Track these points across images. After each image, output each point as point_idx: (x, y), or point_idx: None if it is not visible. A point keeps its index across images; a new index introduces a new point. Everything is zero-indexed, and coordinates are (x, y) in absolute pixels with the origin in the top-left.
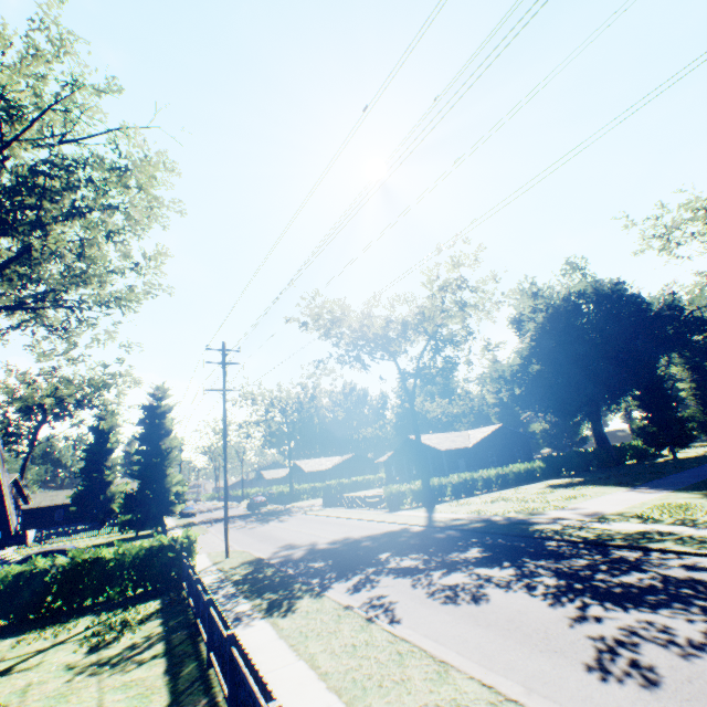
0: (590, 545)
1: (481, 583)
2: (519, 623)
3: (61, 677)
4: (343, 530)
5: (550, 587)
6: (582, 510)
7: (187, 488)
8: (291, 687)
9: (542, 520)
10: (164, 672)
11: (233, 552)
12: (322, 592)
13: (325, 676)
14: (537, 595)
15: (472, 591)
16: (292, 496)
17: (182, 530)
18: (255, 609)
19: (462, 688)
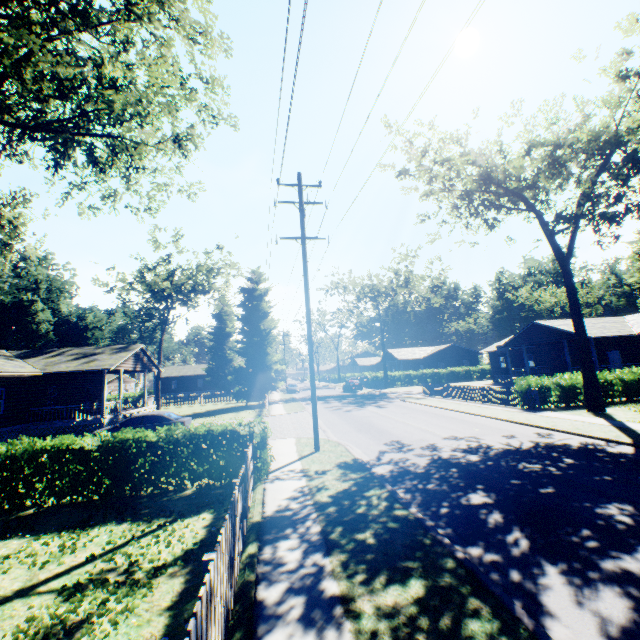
0: None
1: None
2: None
3: None
4: (469, 431)
5: None
6: None
7: (285, 367)
8: None
9: None
10: None
11: (325, 443)
12: None
13: None
14: None
15: None
16: (385, 382)
17: (283, 405)
18: None
19: None
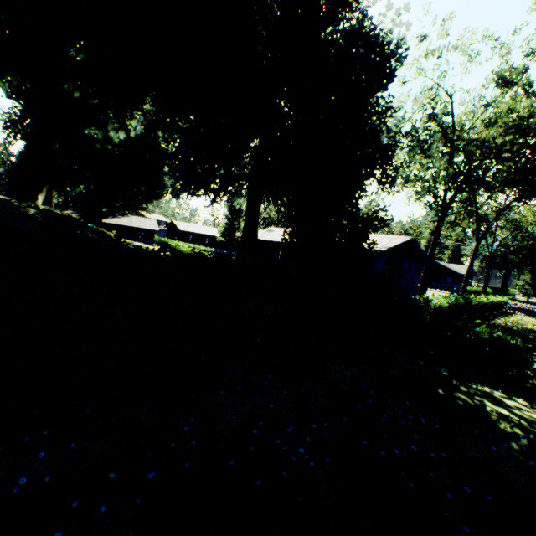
0: None
1: None
2: None
3: None
4: None
5: None
6: None
7: None
8: None
9: None
10: None
11: None
12: None
13: None
14: None
15: None
16: None
17: None
18: None
19: None
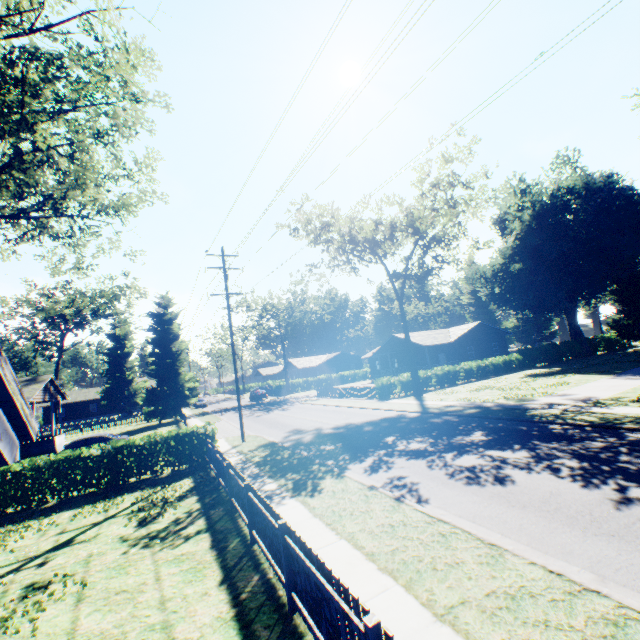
0: (597, 428)
1: (498, 465)
2: (558, 505)
3: (117, 549)
4: (342, 417)
5: (575, 469)
6: (573, 396)
7: (198, 384)
8: (340, 567)
9: (537, 406)
10: (210, 547)
11: (248, 437)
12: (341, 473)
13: (372, 557)
14: (564, 477)
15: (492, 473)
16: (288, 389)
17: (198, 419)
18: (282, 488)
19: (527, 575)
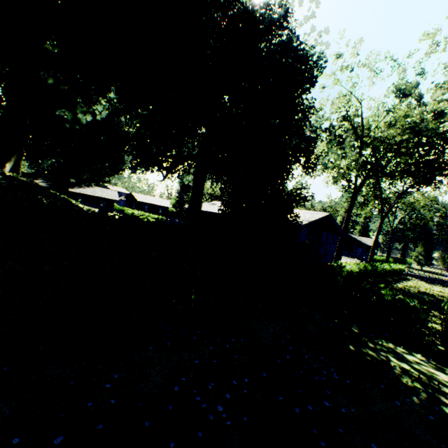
0: None
1: None
2: None
3: None
4: None
5: None
6: None
7: None
8: None
9: None
10: None
11: None
12: None
13: None
14: None
15: None
16: None
17: None
18: None
19: None
